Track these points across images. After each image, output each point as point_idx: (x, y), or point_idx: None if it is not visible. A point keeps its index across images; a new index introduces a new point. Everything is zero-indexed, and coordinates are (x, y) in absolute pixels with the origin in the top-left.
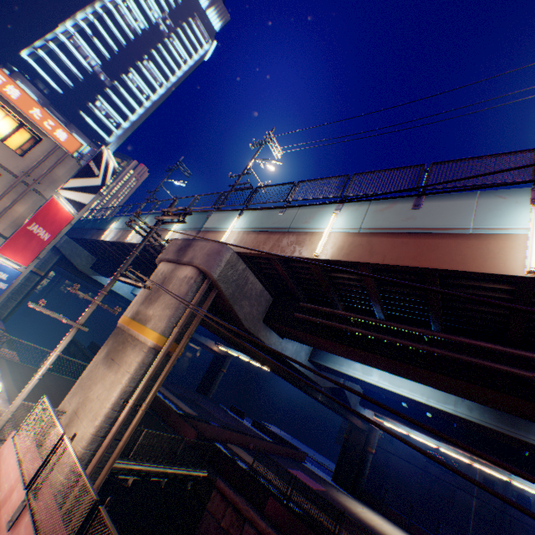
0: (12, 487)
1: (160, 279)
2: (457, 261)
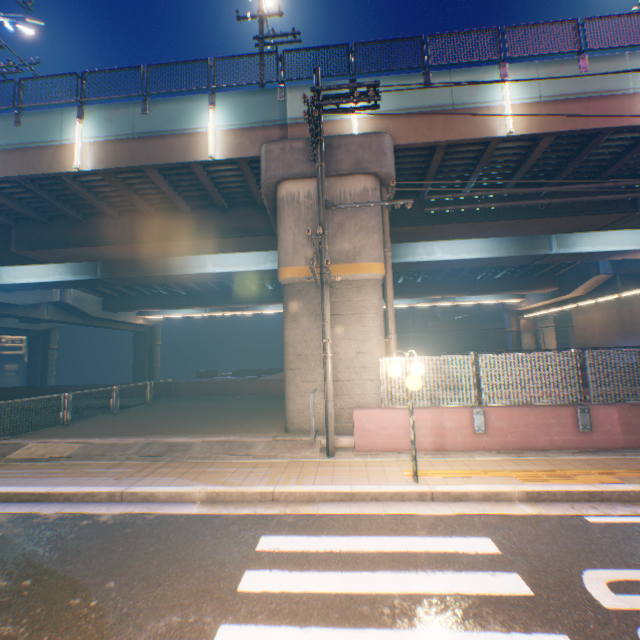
0: (434, 427)
1: (315, 205)
2: (630, 119)
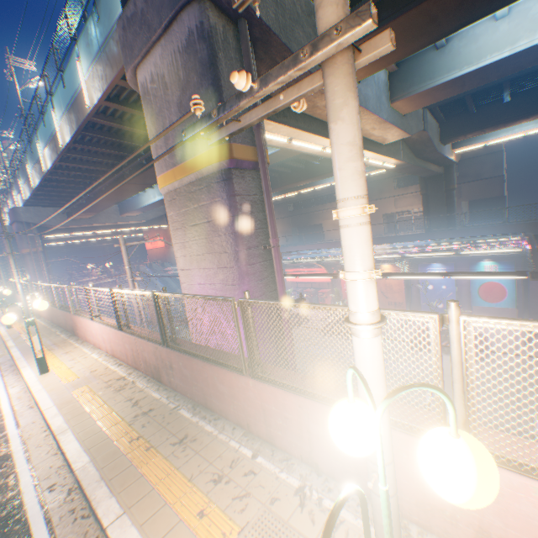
0: None
1: None
2: None
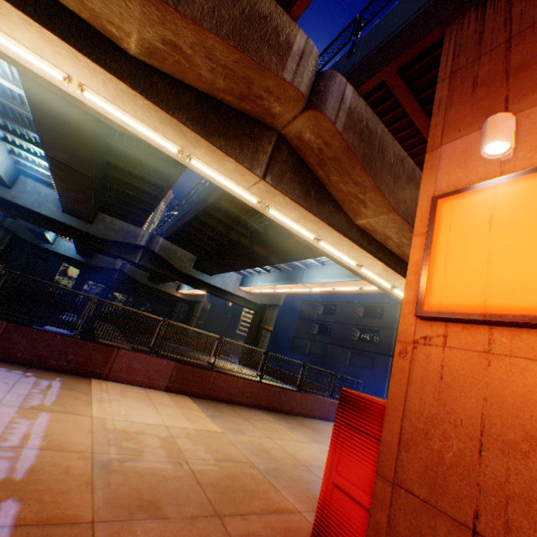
0: None
1: None
2: None
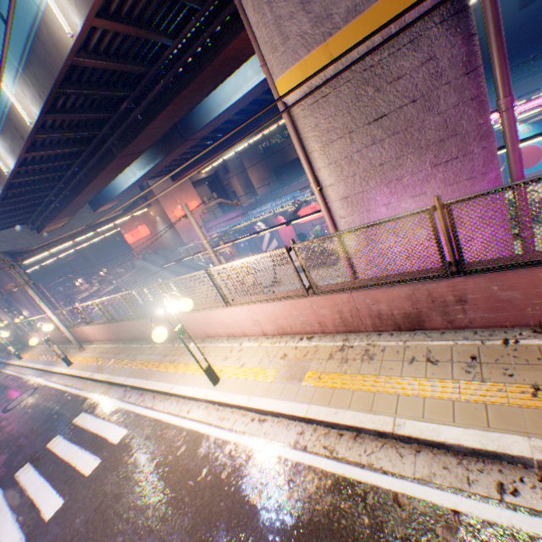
0: None
1: None
2: None
